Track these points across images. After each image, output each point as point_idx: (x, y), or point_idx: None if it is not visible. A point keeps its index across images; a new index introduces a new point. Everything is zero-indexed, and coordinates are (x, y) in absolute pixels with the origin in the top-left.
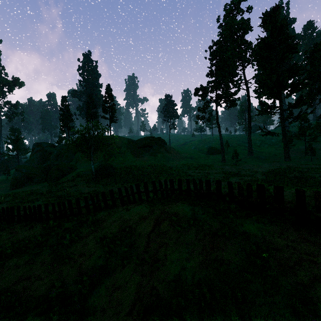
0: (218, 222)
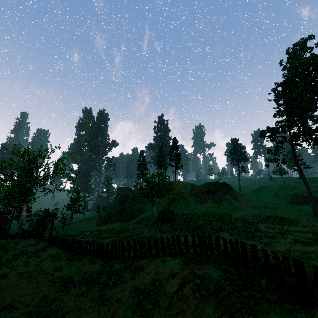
0: (241, 300)
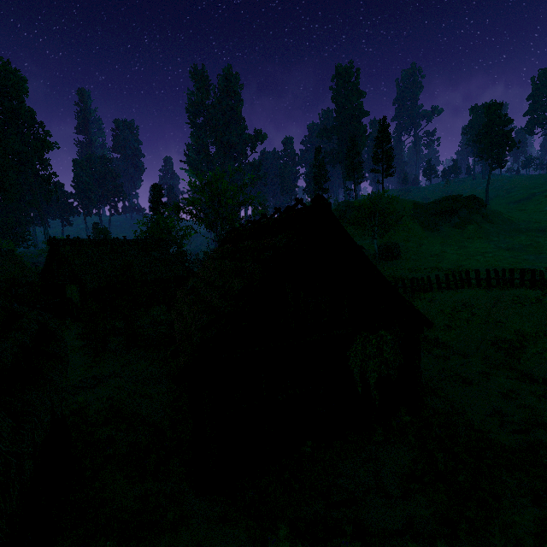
0: None
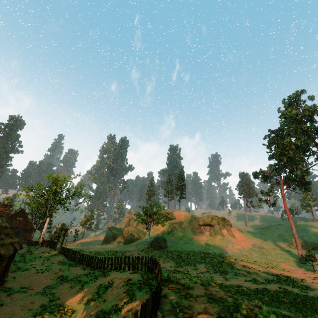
0: (136, 288)
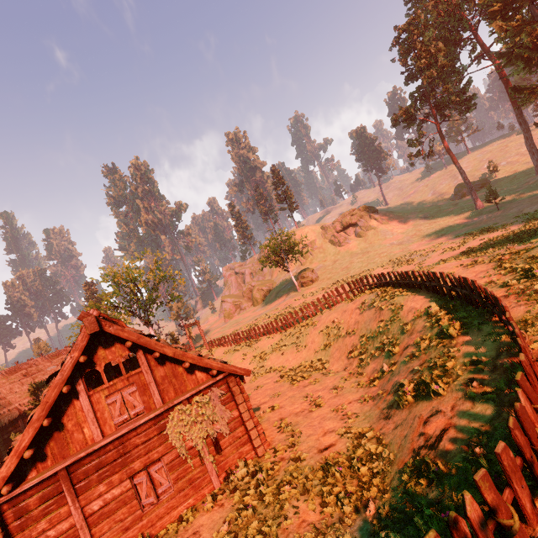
0: (384, 301)
